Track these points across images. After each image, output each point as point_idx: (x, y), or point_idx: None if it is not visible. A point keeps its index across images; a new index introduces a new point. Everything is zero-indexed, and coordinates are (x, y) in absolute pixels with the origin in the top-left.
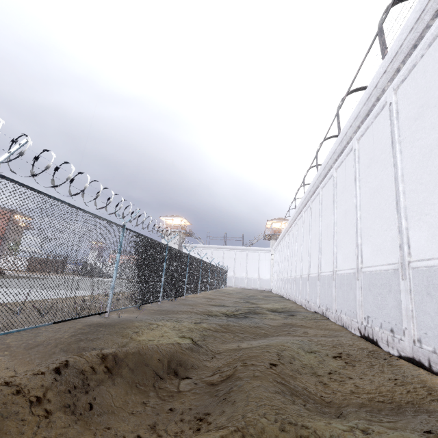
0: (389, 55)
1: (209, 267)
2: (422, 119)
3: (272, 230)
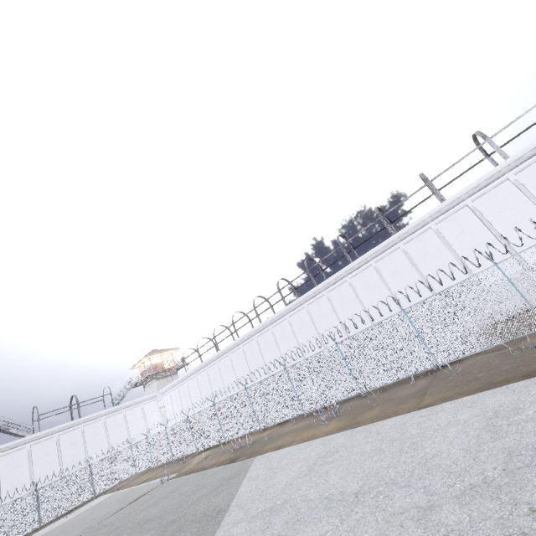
0: (402, 232)
1: (219, 409)
2: (428, 257)
3: (153, 368)
